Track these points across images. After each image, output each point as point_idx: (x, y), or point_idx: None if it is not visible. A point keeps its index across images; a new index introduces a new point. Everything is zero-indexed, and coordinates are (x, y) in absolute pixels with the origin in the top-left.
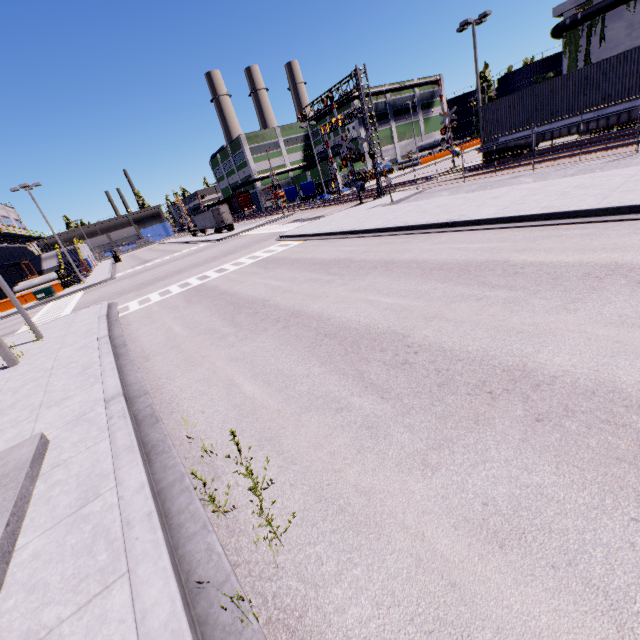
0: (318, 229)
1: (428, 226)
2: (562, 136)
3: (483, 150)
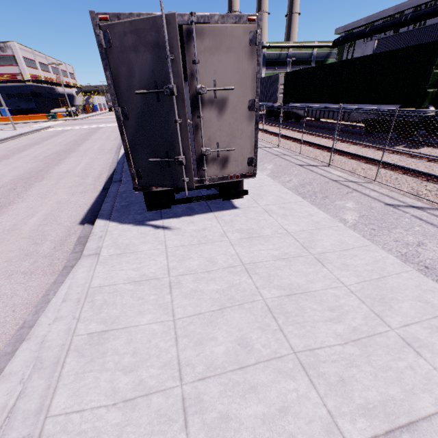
0: None
1: None
2: None
3: None
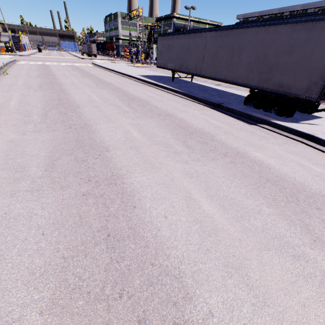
0: (101, 64)
1: (111, 70)
2: None
3: None
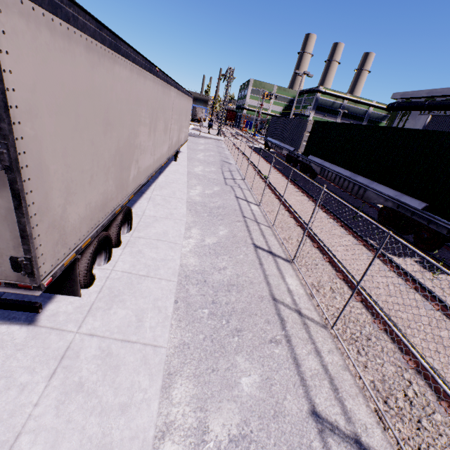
0: None
1: None
2: (274, 148)
3: (265, 140)
